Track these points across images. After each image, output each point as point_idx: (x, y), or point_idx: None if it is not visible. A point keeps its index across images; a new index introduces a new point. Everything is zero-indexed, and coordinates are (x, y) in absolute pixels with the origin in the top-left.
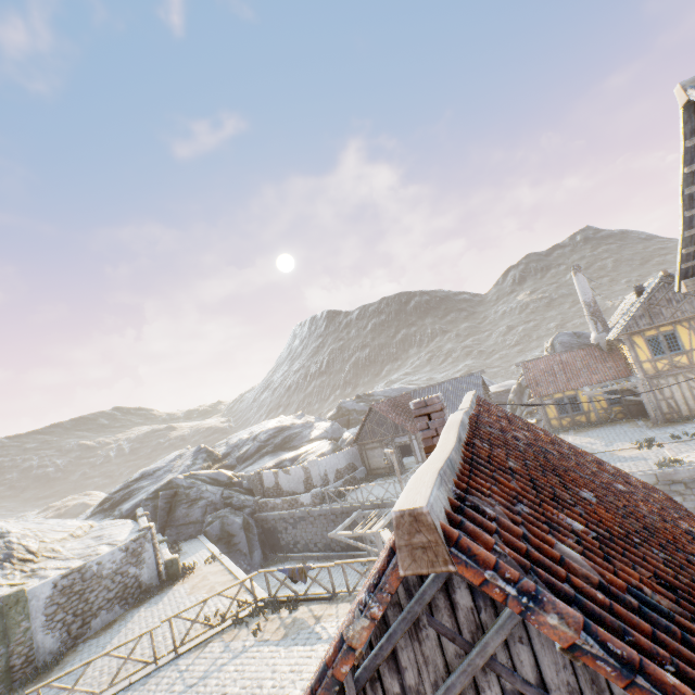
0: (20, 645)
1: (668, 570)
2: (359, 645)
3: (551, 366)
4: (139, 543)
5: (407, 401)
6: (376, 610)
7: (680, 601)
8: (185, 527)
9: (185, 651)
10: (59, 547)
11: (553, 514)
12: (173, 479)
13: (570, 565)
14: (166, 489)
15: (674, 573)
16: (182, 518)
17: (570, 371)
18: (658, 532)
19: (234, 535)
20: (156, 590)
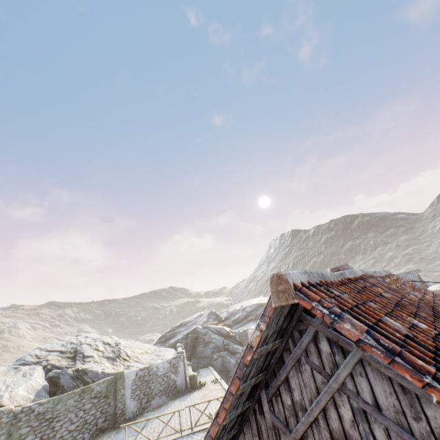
0: (119, 402)
1: None
2: (255, 345)
3: None
4: (176, 360)
5: None
6: (262, 326)
7: None
8: (201, 359)
9: (196, 430)
10: (140, 356)
11: (402, 316)
12: (196, 328)
13: (386, 323)
14: (192, 333)
15: None
16: (200, 353)
17: None
18: None
19: (229, 370)
20: (184, 392)
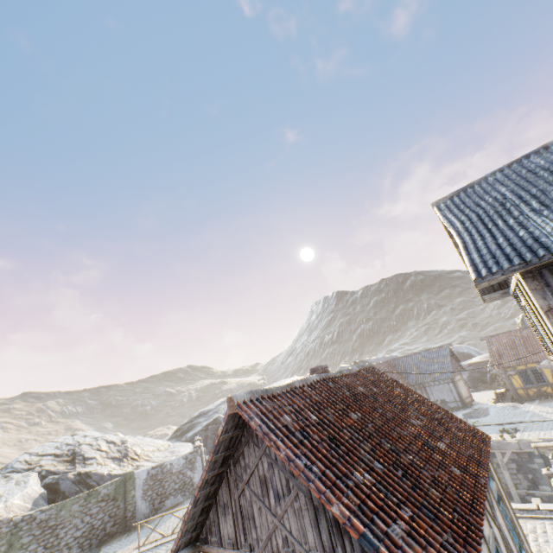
0: (130, 504)
1: (346, 437)
2: (220, 434)
3: (512, 341)
4: (193, 455)
5: (386, 367)
6: (223, 424)
7: (327, 440)
8: None
9: None
10: (151, 454)
11: (307, 413)
12: (217, 417)
13: (280, 419)
14: (213, 424)
15: (348, 439)
16: None
17: (531, 346)
18: (386, 435)
19: None
20: None
